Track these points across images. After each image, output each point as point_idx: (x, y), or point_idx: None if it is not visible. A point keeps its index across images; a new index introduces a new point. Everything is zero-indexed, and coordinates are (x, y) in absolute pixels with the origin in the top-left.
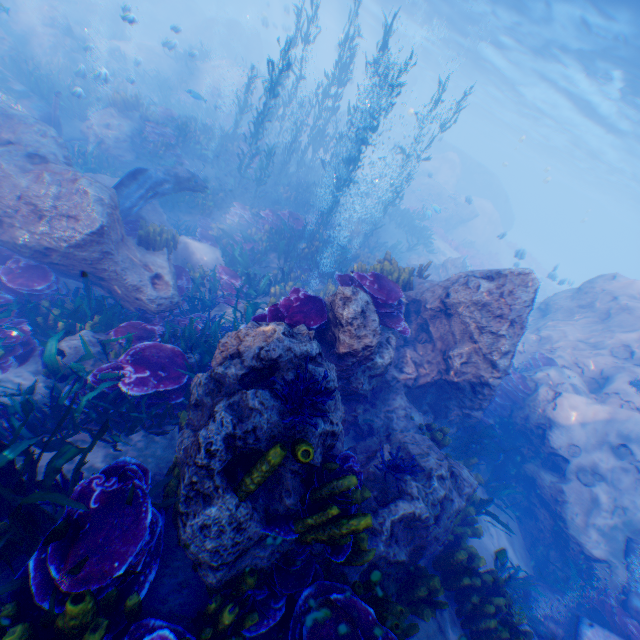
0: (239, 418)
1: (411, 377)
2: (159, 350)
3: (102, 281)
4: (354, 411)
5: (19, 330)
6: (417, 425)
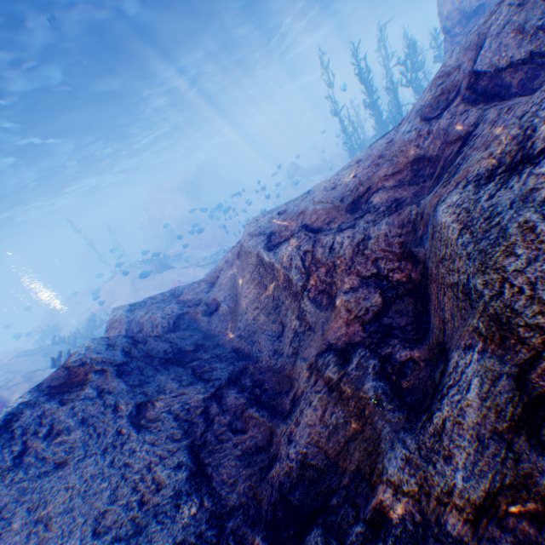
0: None
1: None
2: None
3: None
4: None
5: None
6: None
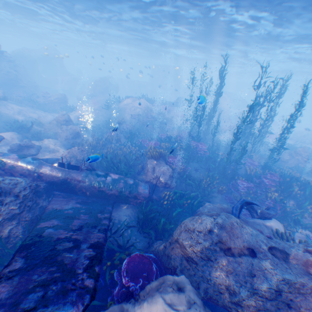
0: None
1: None
2: None
3: None
4: None
5: None
6: None
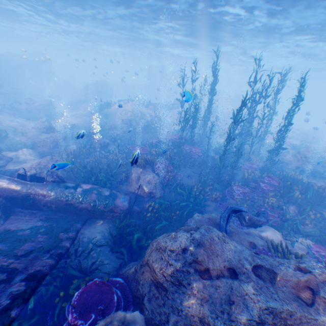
0: None
1: None
2: None
3: None
4: None
5: None
6: None
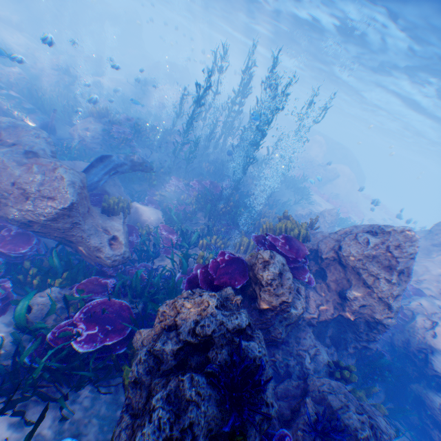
0: (176, 414)
1: (315, 316)
2: (109, 306)
3: (71, 243)
4: (274, 356)
5: (1, 287)
6: (325, 362)
